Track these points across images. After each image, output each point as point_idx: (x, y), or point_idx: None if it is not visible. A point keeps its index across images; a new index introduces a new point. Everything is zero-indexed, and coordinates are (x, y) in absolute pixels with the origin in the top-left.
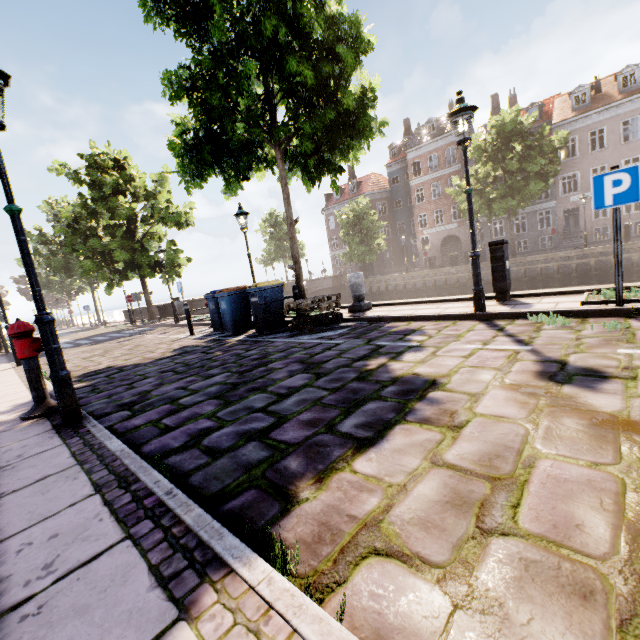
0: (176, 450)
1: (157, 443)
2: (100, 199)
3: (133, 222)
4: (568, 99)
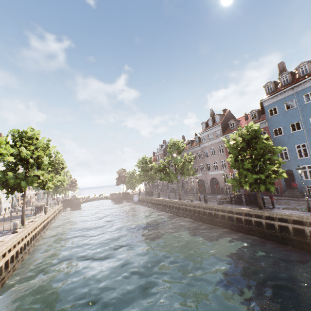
0: None
1: None
2: None
3: None
4: None
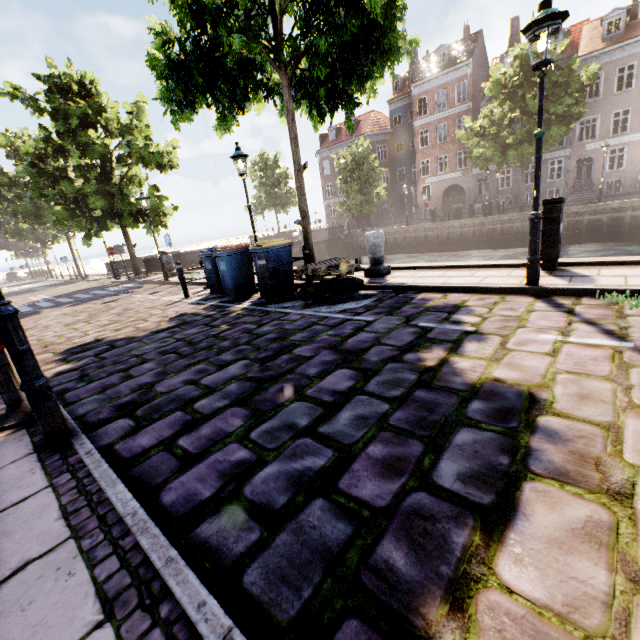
0: (209, 506)
1: (179, 488)
2: (66, 133)
3: (108, 162)
4: (599, 26)
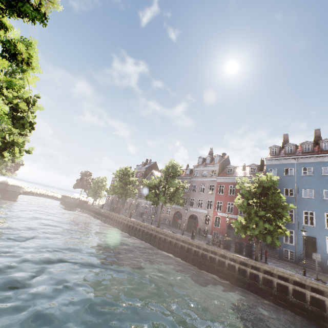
0: None
1: None
2: None
3: None
4: None
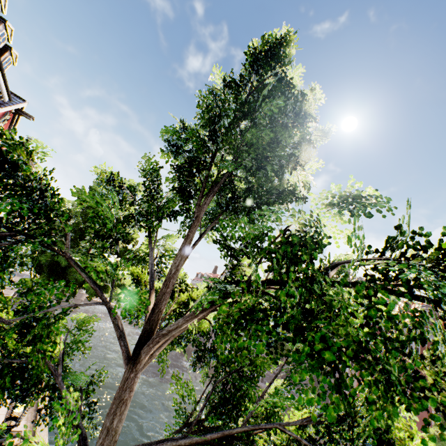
0: None
1: None
2: None
3: None
4: None
